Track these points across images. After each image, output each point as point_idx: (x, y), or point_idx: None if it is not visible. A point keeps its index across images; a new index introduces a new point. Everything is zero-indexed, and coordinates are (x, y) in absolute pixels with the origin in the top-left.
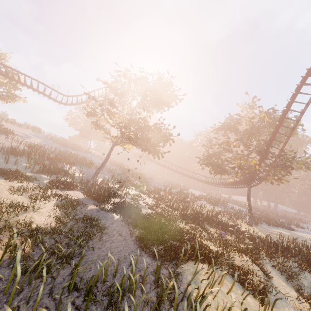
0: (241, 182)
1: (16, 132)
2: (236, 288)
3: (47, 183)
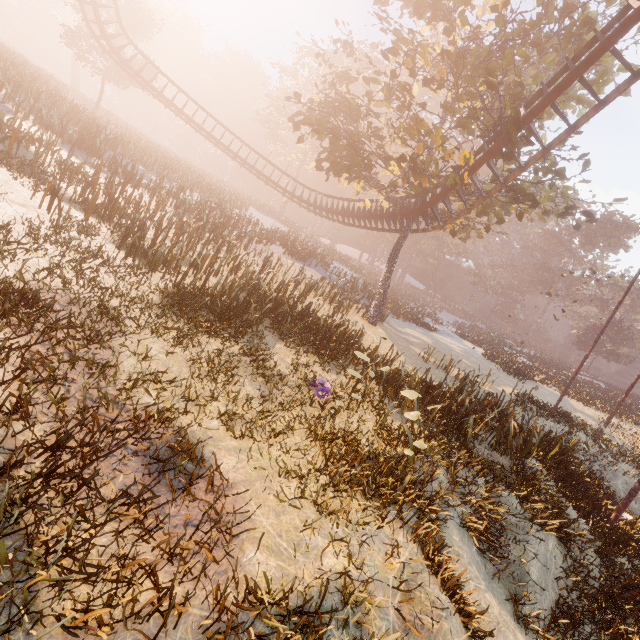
0: (388, 215)
1: None
2: None
3: None
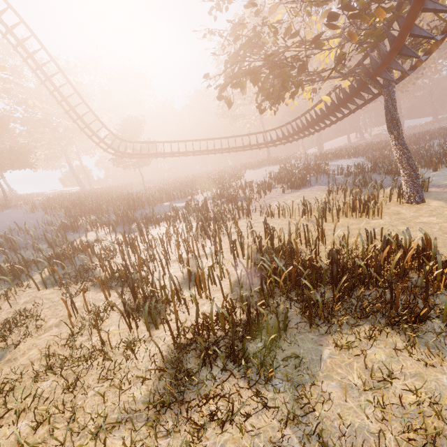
0: (355, 91)
1: None
2: None
3: None
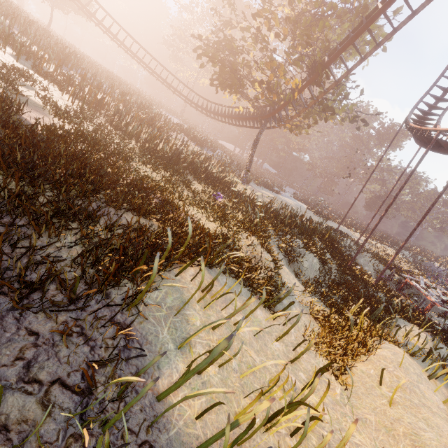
0: (253, 117)
1: None
2: (243, 300)
3: None
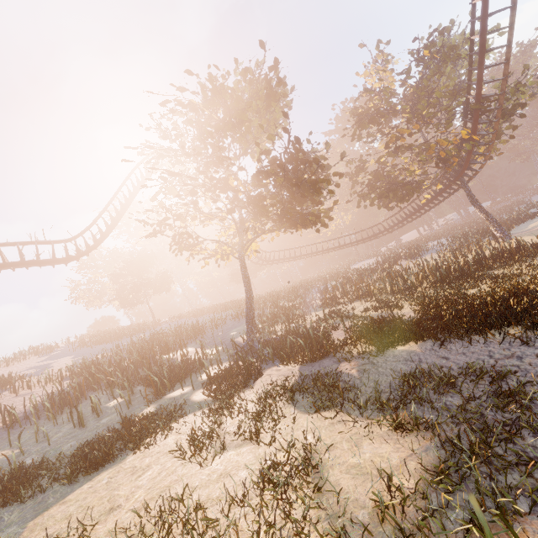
0: (443, 190)
1: (15, 375)
2: None
3: (207, 397)
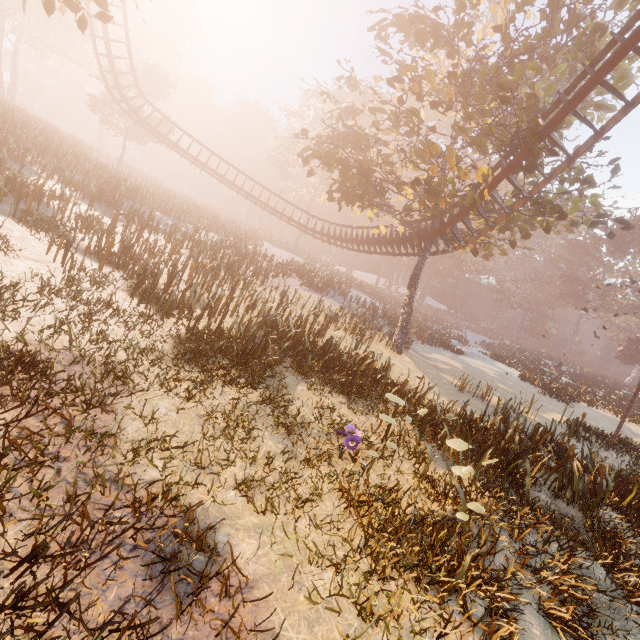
0: (404, 240)
1: None
2: None
3: None
